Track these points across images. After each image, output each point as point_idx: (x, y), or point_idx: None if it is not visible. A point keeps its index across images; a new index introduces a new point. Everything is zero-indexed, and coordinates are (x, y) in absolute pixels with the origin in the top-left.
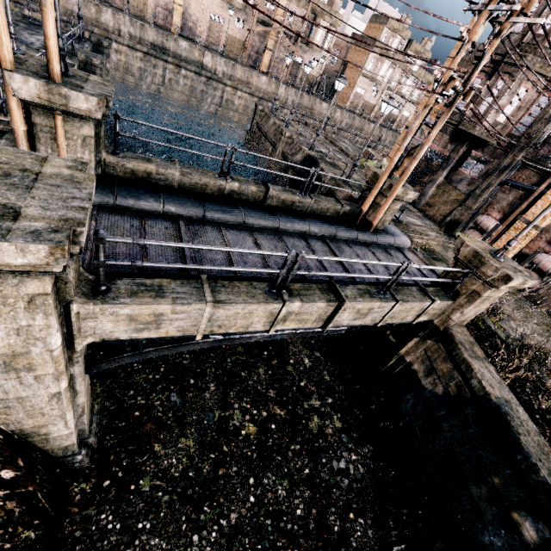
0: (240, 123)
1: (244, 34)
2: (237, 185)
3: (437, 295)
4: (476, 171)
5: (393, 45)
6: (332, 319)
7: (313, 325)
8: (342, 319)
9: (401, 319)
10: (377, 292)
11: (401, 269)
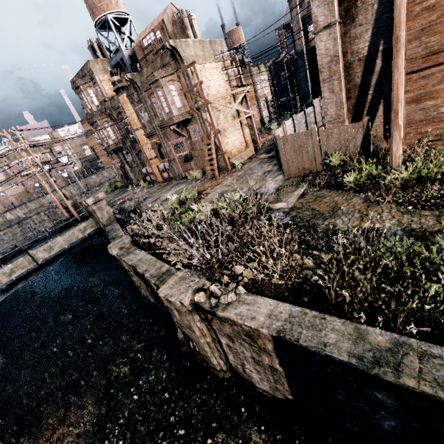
0: None
1: (22, 187)
2: (1, 255)
3: (84, 221)
4: (131, 157)
5: None
6: (35, 259)
7: (32, 265)
8: (43, 256)
9: (77, 238)
10: (49, 240)
11: (43, 230)
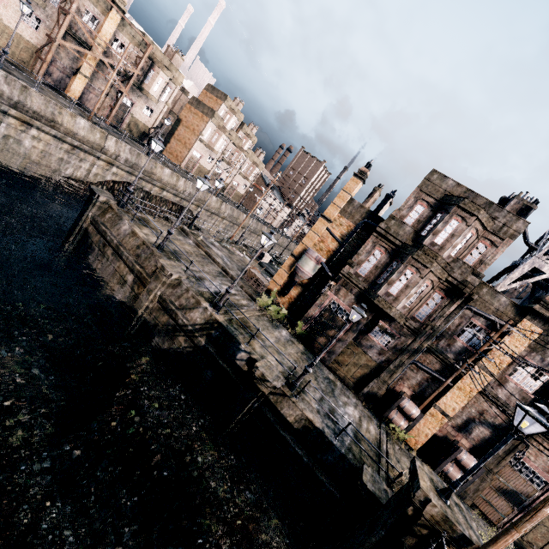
0: (33, 173)
1: (40, 38)
2: None
3: None
4: (384, 341)
5: (230, 122)
6: None
7: None
8: None
9: None
10: None
11: None
